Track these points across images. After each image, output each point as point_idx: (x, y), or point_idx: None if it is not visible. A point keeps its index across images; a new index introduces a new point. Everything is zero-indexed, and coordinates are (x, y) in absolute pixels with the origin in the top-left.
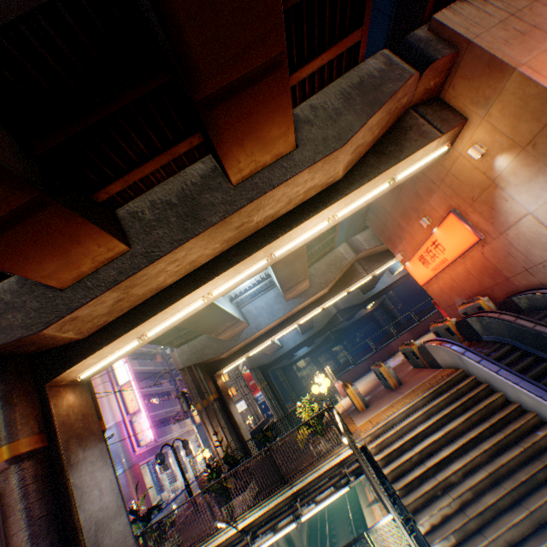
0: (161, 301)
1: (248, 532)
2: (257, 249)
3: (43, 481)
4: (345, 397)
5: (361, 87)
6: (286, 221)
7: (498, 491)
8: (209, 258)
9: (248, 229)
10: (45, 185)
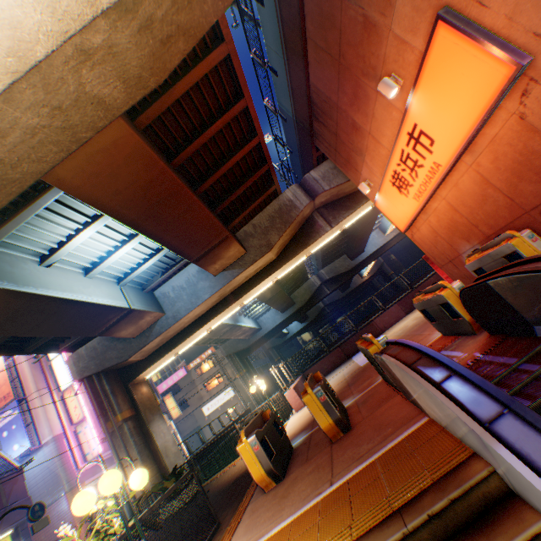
0: None
1: None
2: None
3: None
4: (297, 412)
5: None
6: None
7: None
8: None
9: None
10: None
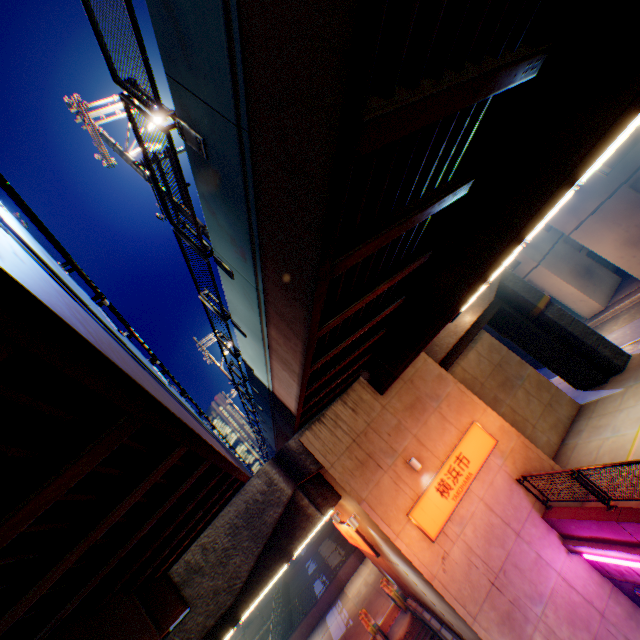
0: None
1: None
2: None
3: None
4: None
5: (248, 515)
6: None
7: None
8: None
9: None
10: None
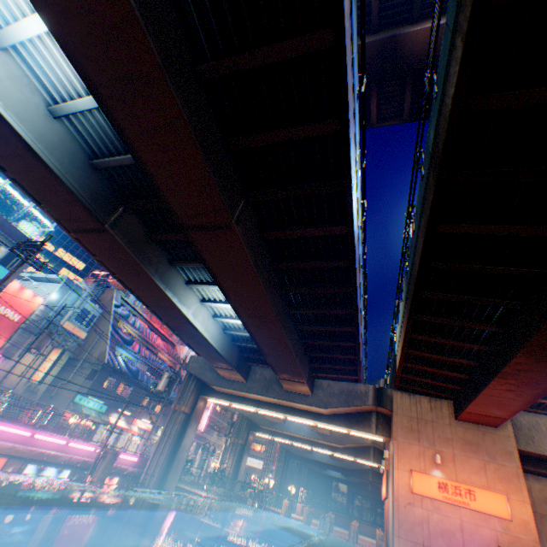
0: (243, 400)
1: None
2: (281, 411)
3: (184, 422)
4: (296, 513)
5: (349, 392)
6: (297, 411)
7: None
8: (266, 400)
9: (282, 403)
10: (237, 366)
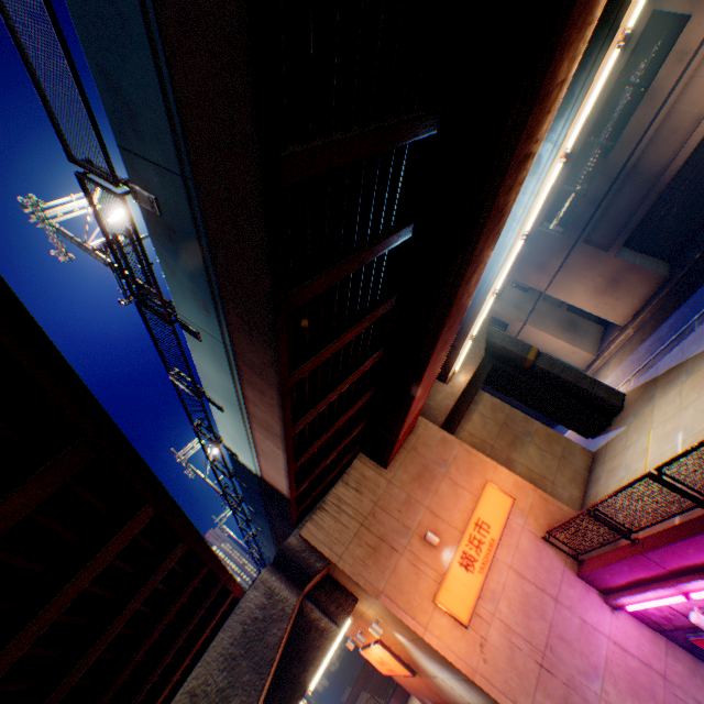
0: None
1: None
2: None
3: None
4: None
5: (247, 639)
6: None
7: None
8: None
9: None
10: None
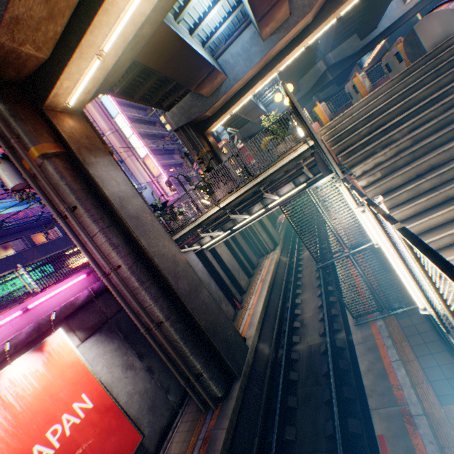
0: None
1: (227, 210)
2: None
3: (72, 172)
4: None
5: None
6: None
7: (441, 132)
8: None
9: None
10: None
